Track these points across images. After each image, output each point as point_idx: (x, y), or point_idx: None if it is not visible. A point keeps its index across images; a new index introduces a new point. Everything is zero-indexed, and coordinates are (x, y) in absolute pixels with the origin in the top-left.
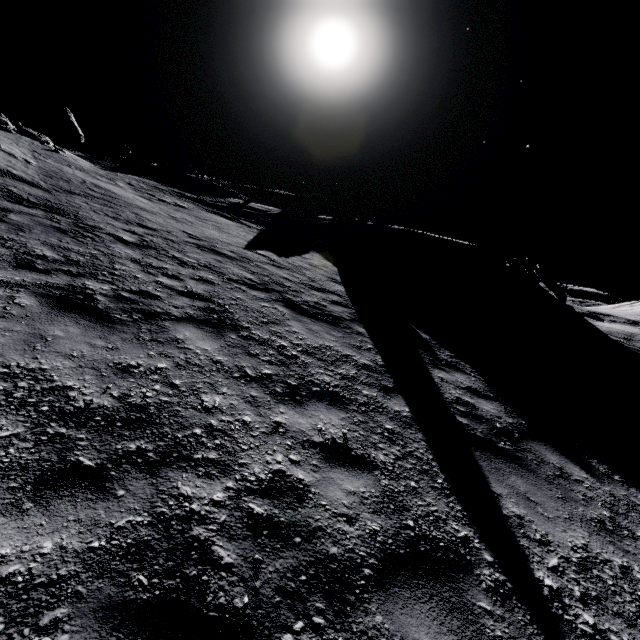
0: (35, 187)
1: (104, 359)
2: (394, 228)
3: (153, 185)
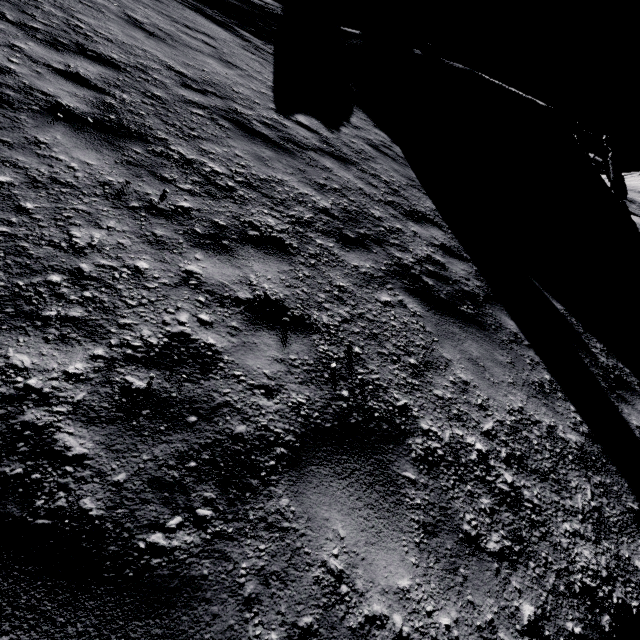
0: None
1: None
2: (454, 67)
3: None
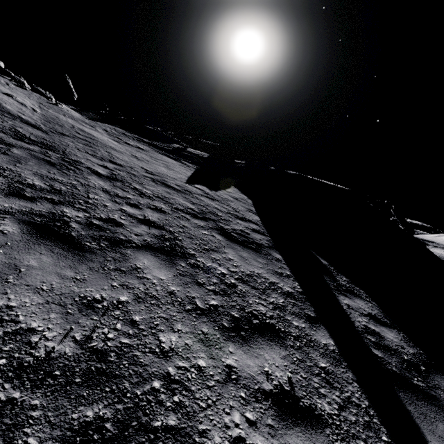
0: (36, 129)
1: (71, 292)
2: (290, 173)
3: (121, 132)
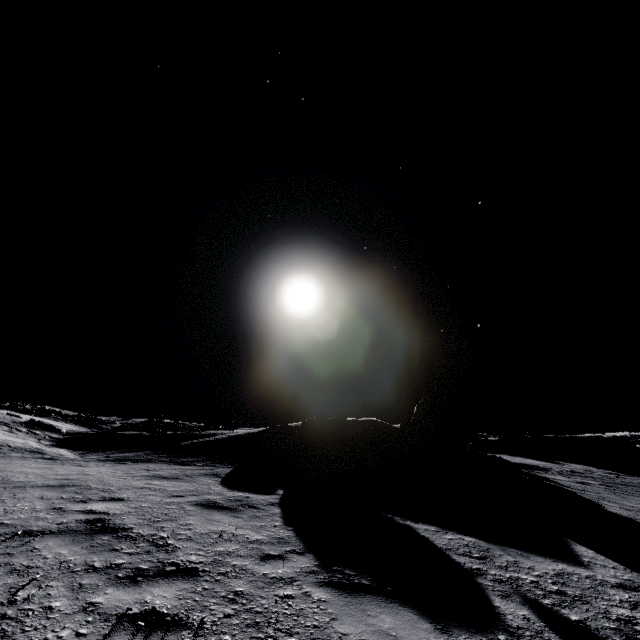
0: None
1: None
2: (550, 436)
3: None
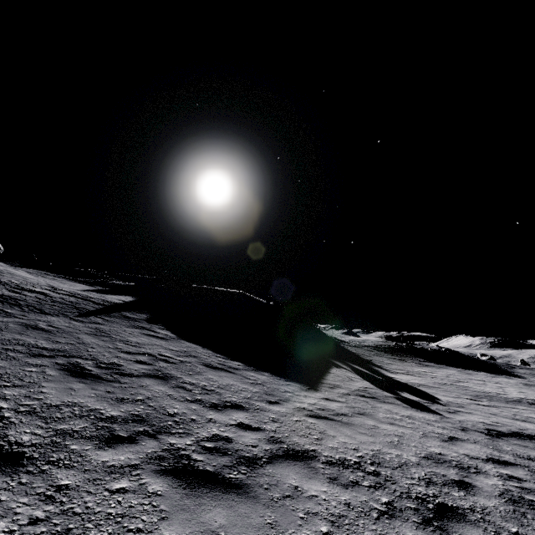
0: None
1: None
2: (194, 286)
3: (45, 273)
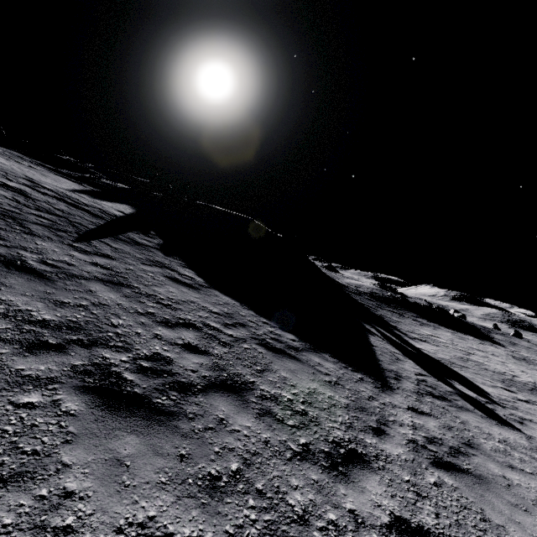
0: None
1: None
2: (199, 203)
3: (18, 155)
